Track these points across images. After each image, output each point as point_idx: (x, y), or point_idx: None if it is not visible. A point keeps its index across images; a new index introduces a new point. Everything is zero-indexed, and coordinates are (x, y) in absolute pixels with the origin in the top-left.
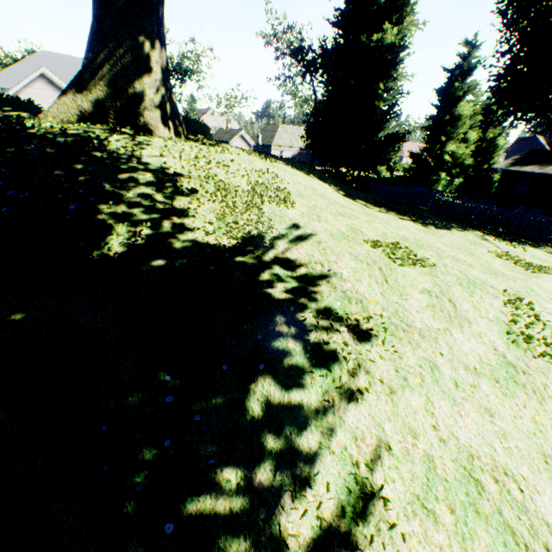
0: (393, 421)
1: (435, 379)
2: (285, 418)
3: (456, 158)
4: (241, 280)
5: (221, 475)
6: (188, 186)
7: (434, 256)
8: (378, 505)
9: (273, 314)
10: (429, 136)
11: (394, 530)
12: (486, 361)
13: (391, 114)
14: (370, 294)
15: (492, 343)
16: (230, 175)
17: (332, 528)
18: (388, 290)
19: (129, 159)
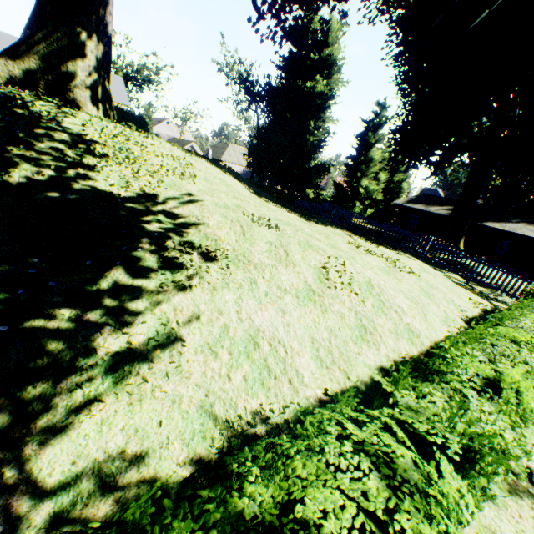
0: (208, 304)
1: (251, 288)
2: (125, 292)
3: (369, 191)
4: (125, 217)
5: (58, 312)
6: (101, 151)
7: (293, 230)
8: (177, 344)
9: (142, 237)
10: (349, 171)
11: (183, 357)
12: (296, 287)
13: (320, 148)
14: (226, 239)
15: (305, 278)
16: (145, 153)
17: (137, 350)
18: (244, 240)
19: (50, 121)
